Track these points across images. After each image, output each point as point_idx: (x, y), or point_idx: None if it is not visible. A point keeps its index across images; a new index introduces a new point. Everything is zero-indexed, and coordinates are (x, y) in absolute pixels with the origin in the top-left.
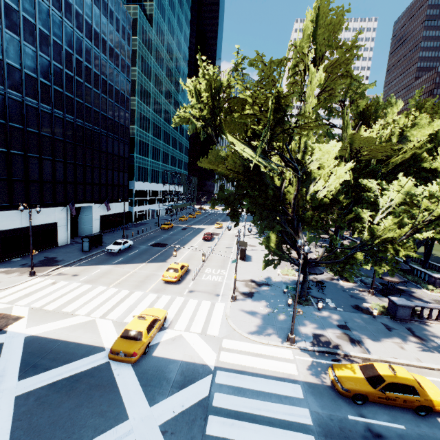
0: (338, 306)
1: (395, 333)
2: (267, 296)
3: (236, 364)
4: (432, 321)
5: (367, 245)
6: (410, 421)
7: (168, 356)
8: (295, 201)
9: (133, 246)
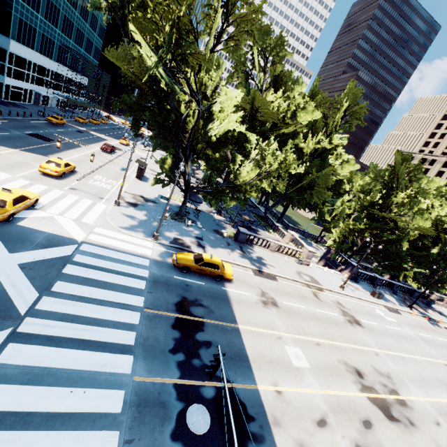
0: (204, 227)
1: (231, 247)
2: (150, 209)
3: (102, 243)
4: (257, 246)
5: (232, 183)
6: (209, 282)
7: (35, 228)
8: (192, 132)
9: (1, 127)
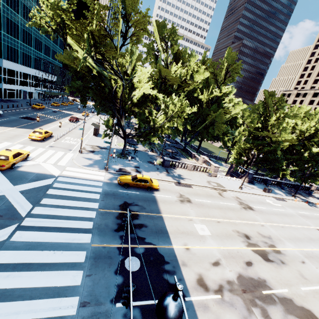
0: (141, 160)
1: (159, 170)
2: (103, 153)
3: (71, 175)
4: (178, 168)
5: (152, 127)
6: (143, 192)
7: (28, 171)
8: (122, 99)
9: (3, 115)
